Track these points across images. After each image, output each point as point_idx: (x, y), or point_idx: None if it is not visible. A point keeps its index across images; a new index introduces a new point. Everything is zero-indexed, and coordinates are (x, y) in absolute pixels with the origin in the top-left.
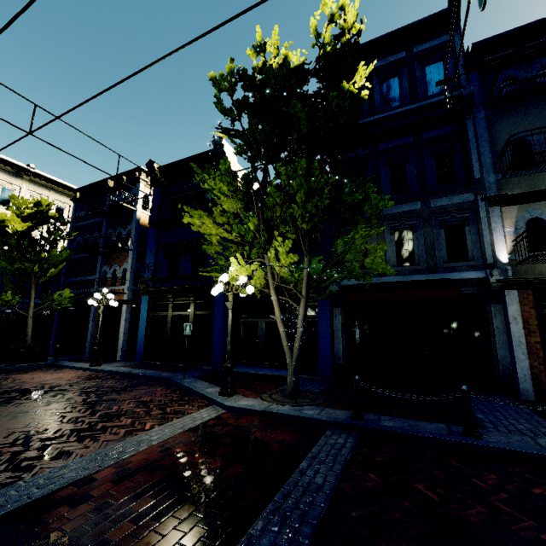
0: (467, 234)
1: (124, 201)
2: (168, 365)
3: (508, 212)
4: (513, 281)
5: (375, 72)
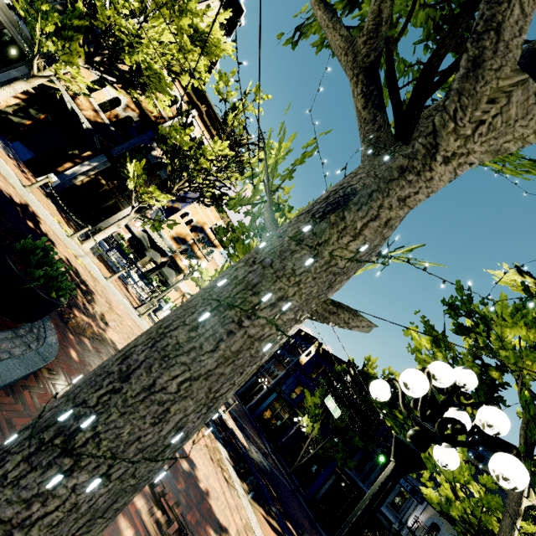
0: (406, 500)
1: (301, 345)
2: (261, 429)
3: (430, 509)
4: (399, 533)
5: (433, 395)
